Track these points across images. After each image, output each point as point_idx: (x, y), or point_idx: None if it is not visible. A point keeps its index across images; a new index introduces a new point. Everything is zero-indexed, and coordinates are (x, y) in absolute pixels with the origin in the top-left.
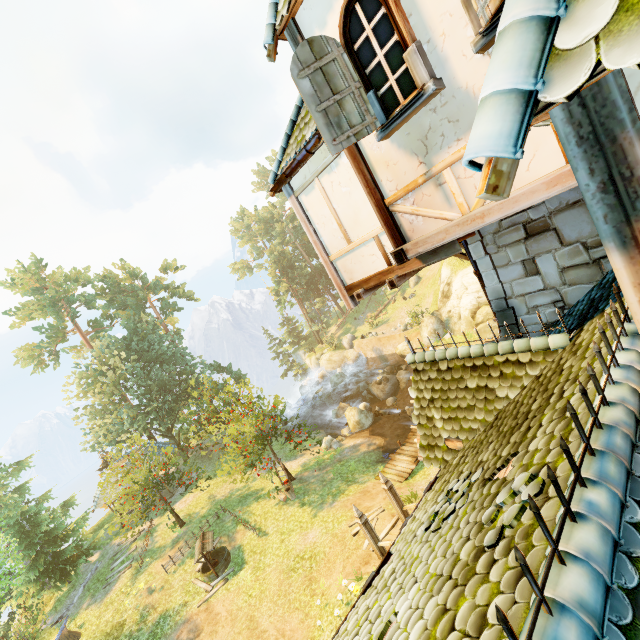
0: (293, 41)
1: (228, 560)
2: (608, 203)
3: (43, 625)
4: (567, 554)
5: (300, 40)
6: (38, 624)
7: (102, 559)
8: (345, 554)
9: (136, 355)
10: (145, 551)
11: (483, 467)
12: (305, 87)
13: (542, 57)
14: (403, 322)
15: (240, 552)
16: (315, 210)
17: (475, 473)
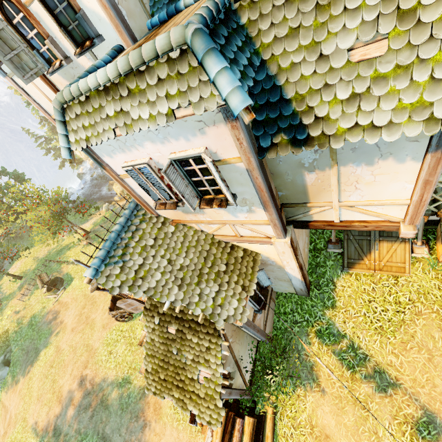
0: None
1: (62, 281)
2: (97, 162)
3: None
4: (117, 223)
5: None
6: None
7: None
8: None
9: None
10: None
11: None
12: None
13: (68, 141)
14: None
15: (68, 275)
16: (29, 88)
17: None
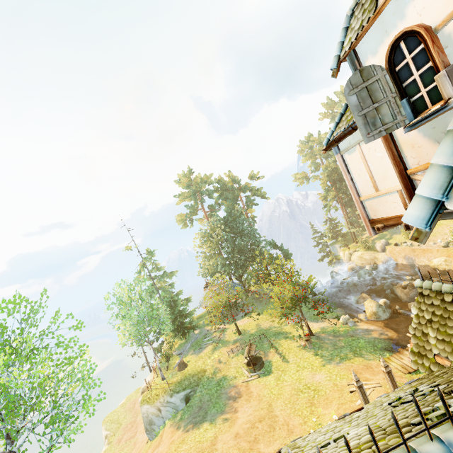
0: (351, 63)
1: (262, 366)
2: None
3: (173, 353)
4: (437, 437)
5: (356, 63)
6: (171, 351)
7: (200, 334)
8: (340, 400)
9: (229, 229)
10: (219, 339)
11: (449, 384)
12: (352, 100)
13: (448, 185)
14: (445, 239)
15: (270, 364)
16: (354, 165)
17: (440, 386)
